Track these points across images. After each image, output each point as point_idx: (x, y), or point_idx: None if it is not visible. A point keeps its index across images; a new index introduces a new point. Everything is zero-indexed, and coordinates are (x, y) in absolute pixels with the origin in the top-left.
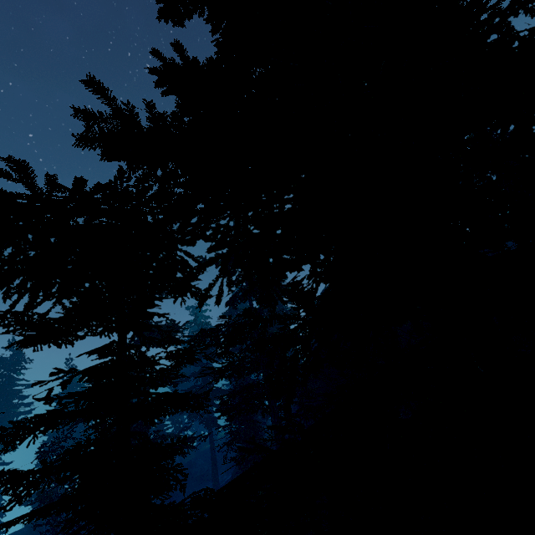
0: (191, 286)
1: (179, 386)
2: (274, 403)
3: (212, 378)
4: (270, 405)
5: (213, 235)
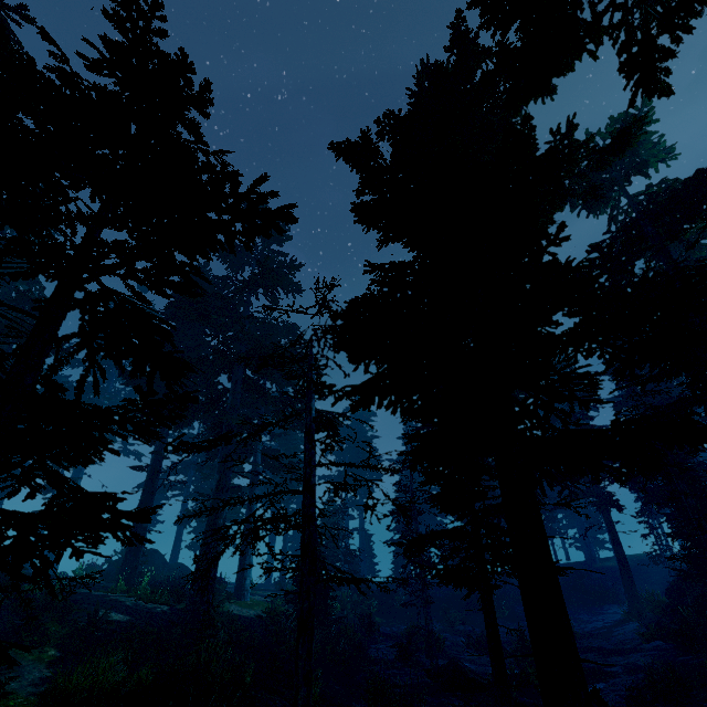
0: None
1: None
2: None
3: None
4: None
5: None
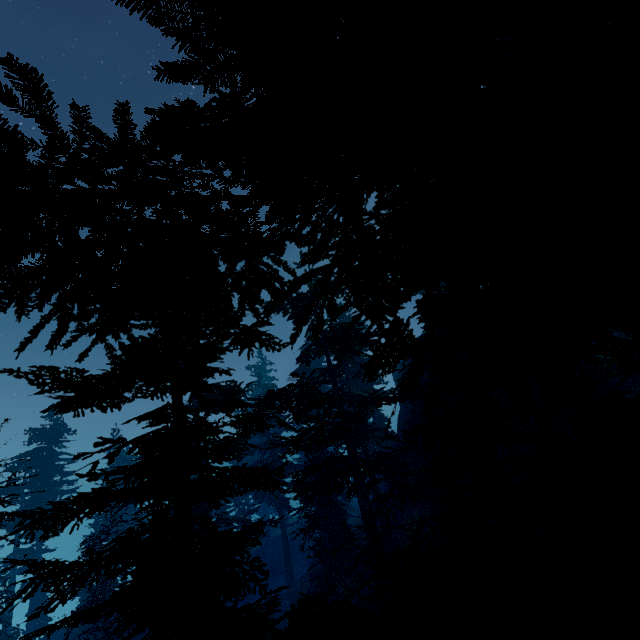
0: (261, 332)
1: (242, 461)
2: (362, 480)
3: (281, 450)
4: (356, 482)
5: (311, 235)
